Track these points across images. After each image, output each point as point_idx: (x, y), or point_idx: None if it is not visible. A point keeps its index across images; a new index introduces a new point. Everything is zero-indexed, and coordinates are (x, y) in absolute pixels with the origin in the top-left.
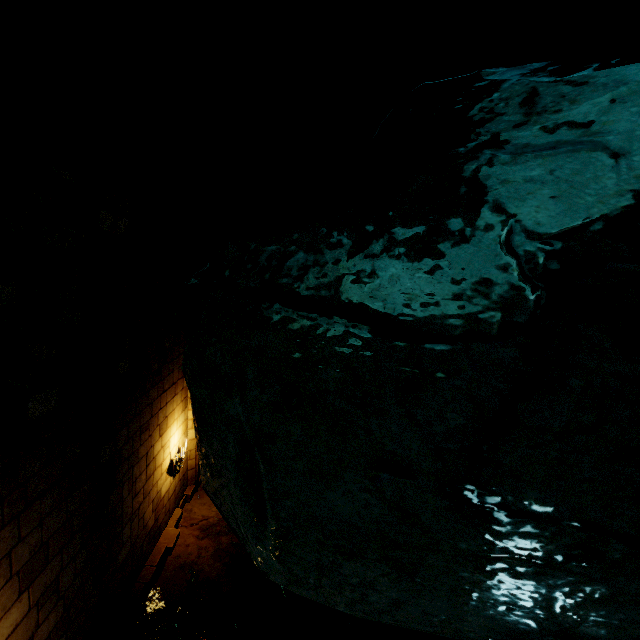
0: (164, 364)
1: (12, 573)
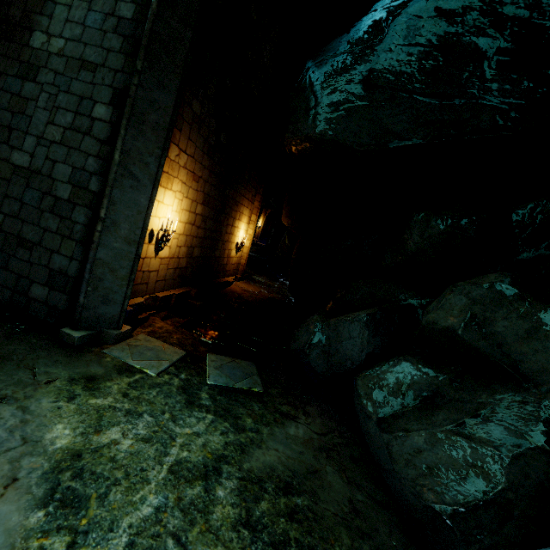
0: (249, 182)
1: (204, 191)
